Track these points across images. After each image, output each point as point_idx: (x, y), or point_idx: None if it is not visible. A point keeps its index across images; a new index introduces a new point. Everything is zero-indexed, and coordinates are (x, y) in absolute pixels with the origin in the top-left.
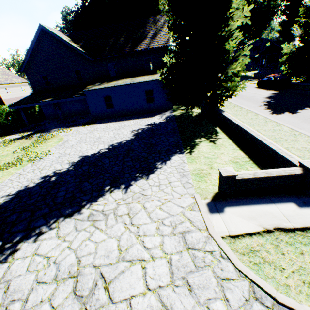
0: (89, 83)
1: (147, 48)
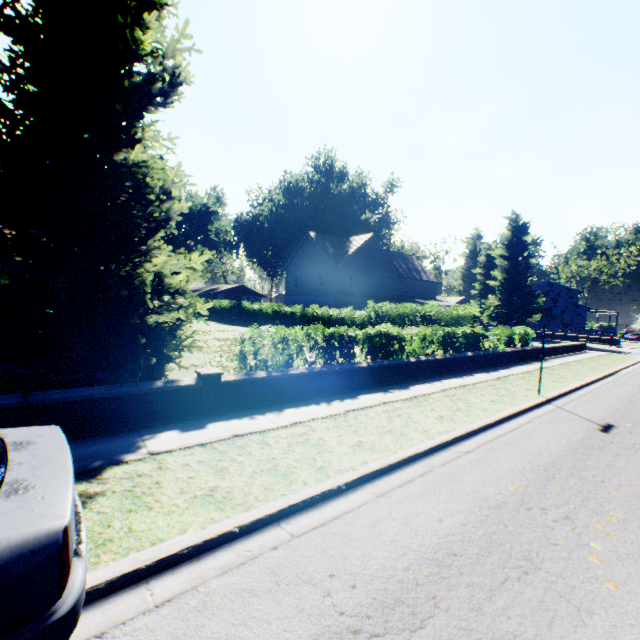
0: (387, 296)
1: (429, 280)
